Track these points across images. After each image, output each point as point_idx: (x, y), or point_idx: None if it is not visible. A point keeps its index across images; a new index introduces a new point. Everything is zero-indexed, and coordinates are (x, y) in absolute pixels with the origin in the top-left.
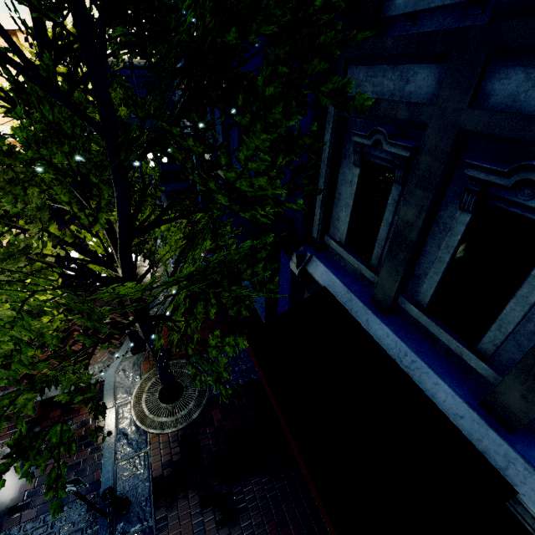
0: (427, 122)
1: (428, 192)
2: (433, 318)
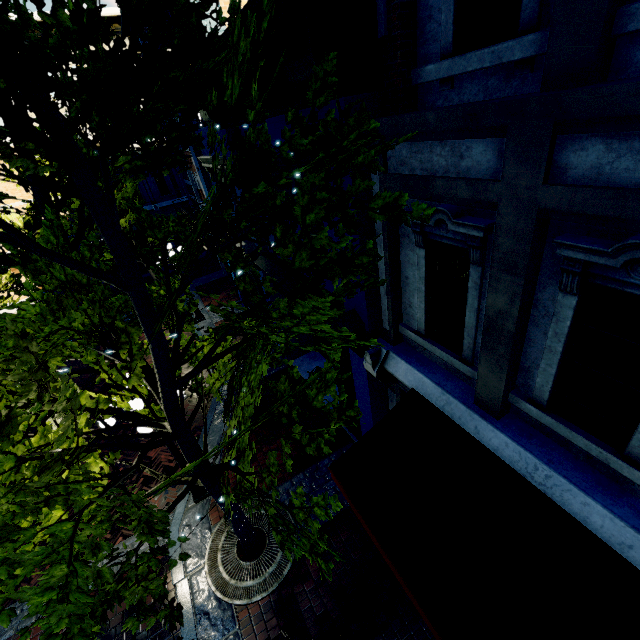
0: (497, 201)
1: (517, 277)
2: (558, 417)
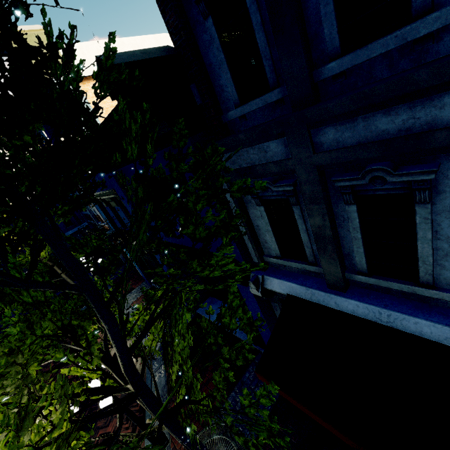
0: (293, 168)
1: (321, 204)
2: (377, 276)
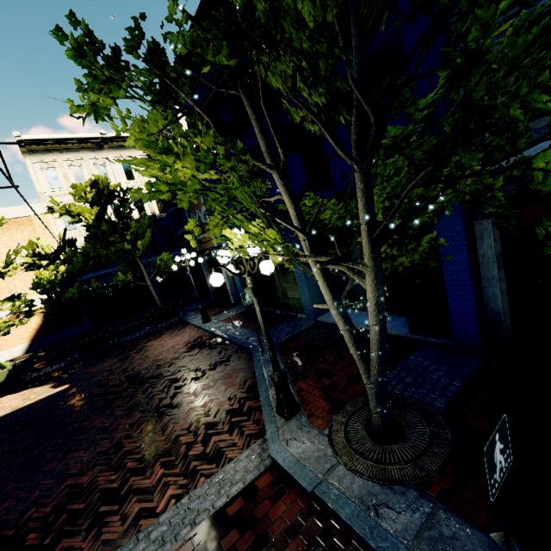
0: None
1: None
2: None
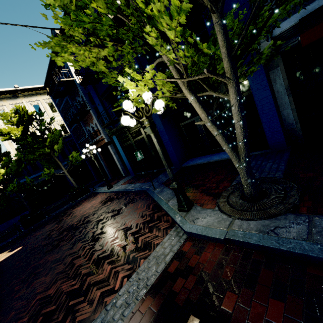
0: None
1: None
2: None
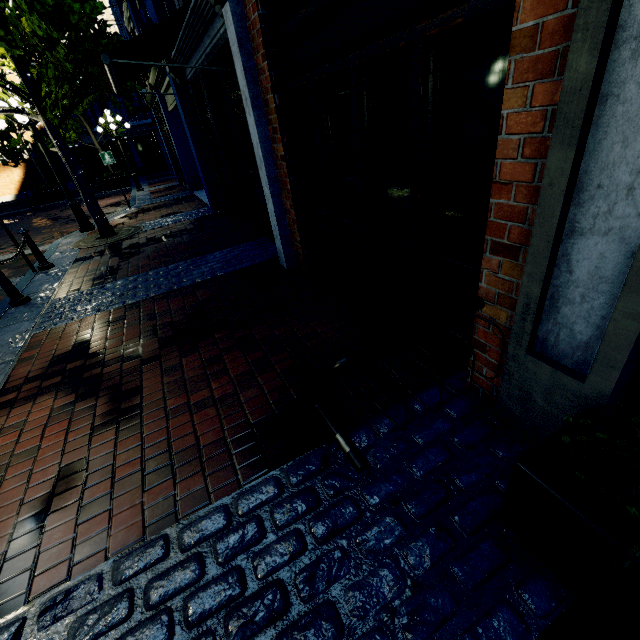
0: None
1: None
2: None
